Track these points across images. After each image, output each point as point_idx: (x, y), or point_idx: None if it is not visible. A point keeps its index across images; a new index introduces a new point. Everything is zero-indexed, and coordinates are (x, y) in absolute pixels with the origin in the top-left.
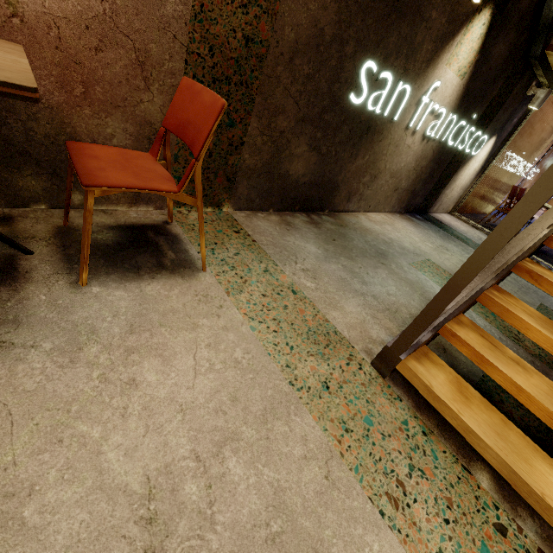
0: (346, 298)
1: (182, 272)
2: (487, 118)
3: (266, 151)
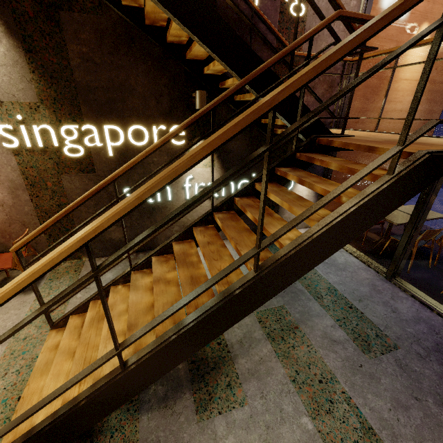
0: None
1: (27, 292)
2: None
3: None
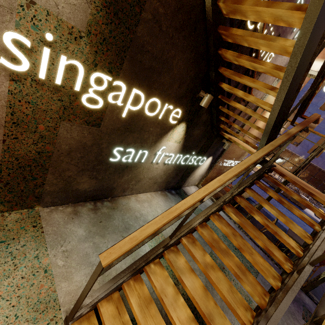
0: (80, 270)
1: None
2: (203, 152)
3: (61, 184)
